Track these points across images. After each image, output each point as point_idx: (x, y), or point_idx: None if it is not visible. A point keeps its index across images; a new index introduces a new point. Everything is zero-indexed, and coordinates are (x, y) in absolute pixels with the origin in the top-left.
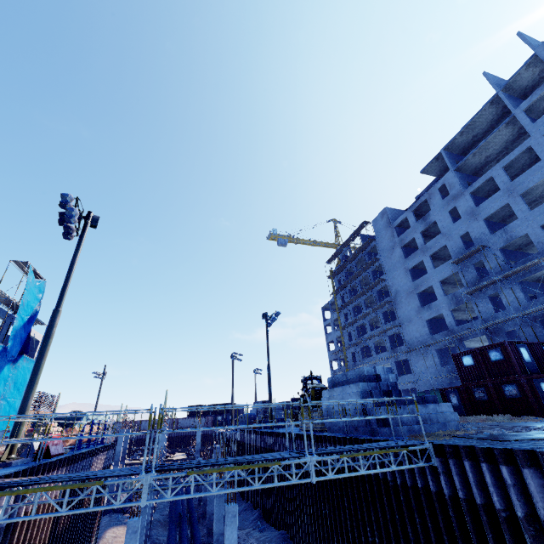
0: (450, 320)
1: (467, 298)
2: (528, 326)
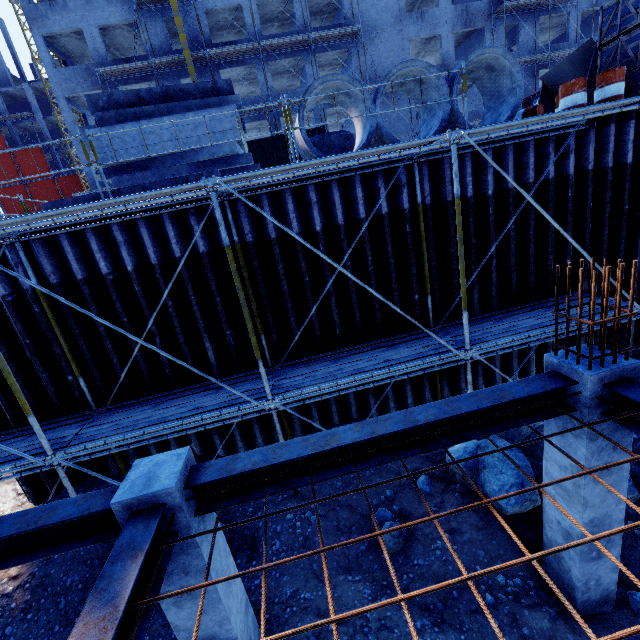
0: (450, 48)
1: (483, 21)
2: (530, 77)
